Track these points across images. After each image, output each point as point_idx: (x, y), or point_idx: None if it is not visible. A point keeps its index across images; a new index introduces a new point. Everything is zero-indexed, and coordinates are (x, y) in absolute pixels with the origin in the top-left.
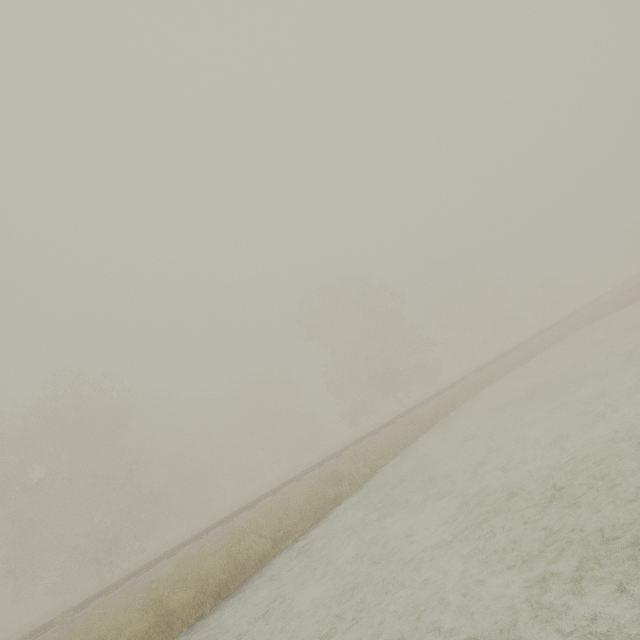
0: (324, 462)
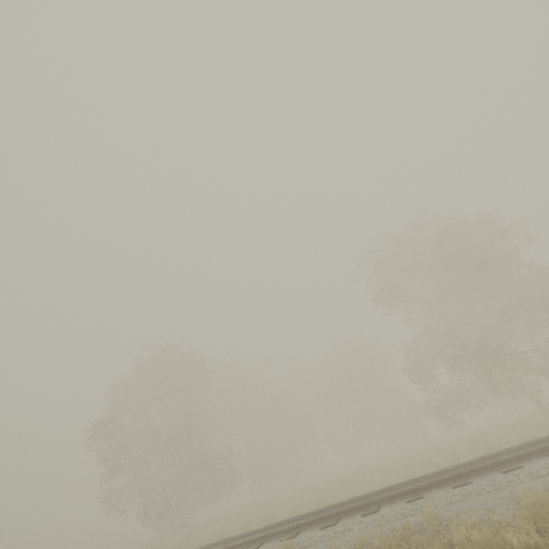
0: (267, 537)
